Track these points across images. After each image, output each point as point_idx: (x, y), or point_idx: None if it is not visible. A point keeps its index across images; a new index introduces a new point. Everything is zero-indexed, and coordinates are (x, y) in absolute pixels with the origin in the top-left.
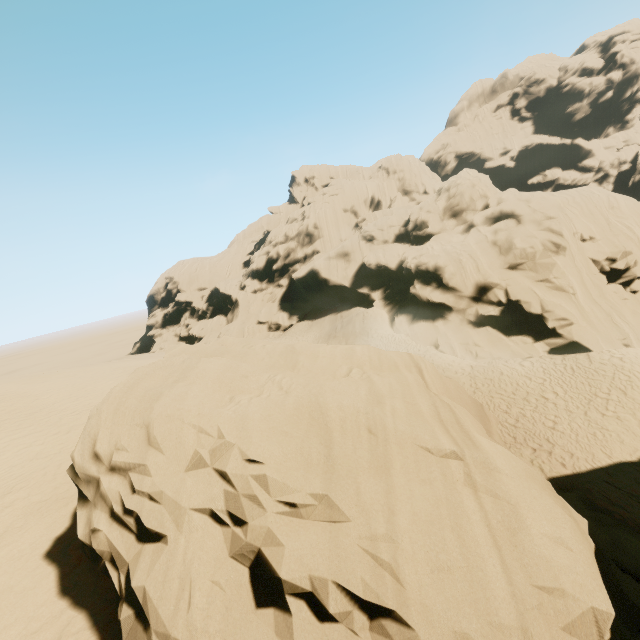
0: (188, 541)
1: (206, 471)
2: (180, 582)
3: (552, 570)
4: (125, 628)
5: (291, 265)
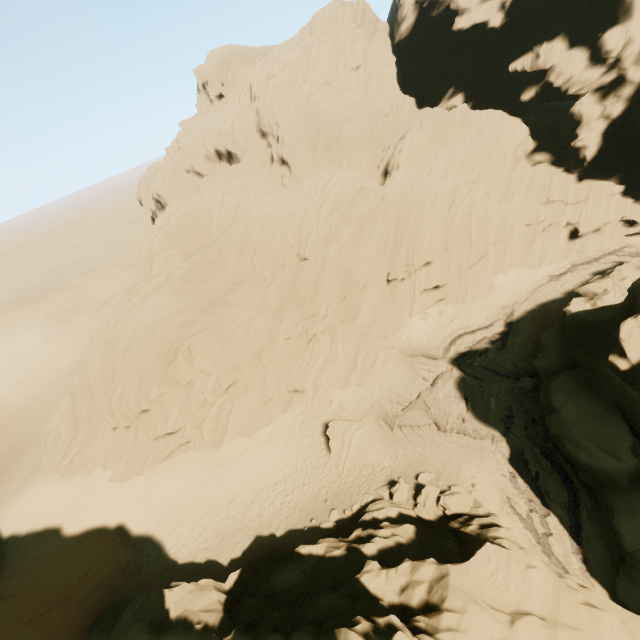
0: None
1: None
2: None
3: None
4: None
5: None
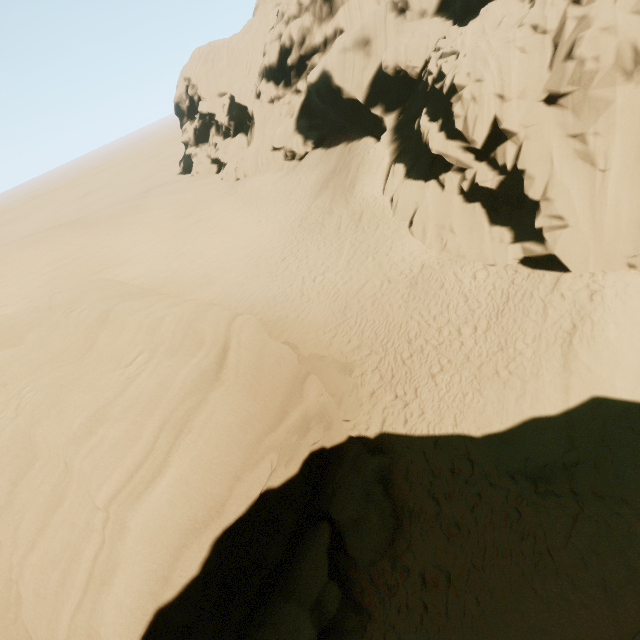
0: None
1: None
2: None
3: (102, 620)
4: None
5: (308, 57)
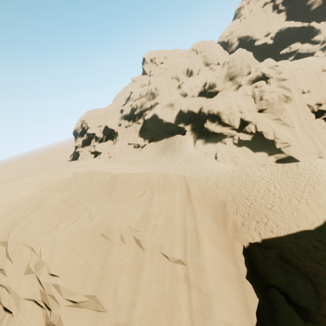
0: (22, 316)
1: (32, 276)
2: None
3: None
4: None
5: (144, 111)
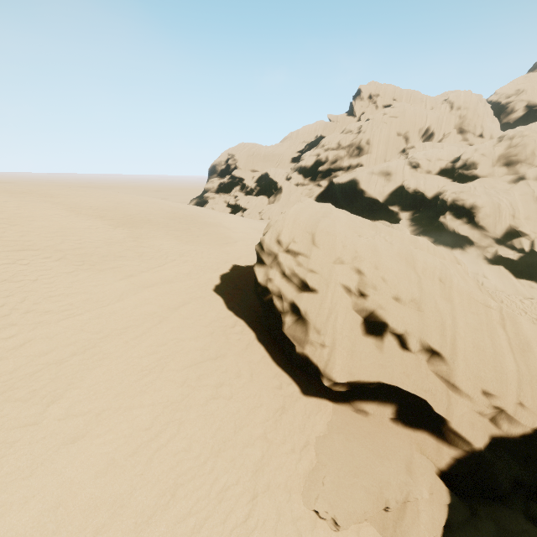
0: (333, 295)
1: (348, 266)
2: (329, 310)
3: None
4: (288, 324)
5: (334, 171)
